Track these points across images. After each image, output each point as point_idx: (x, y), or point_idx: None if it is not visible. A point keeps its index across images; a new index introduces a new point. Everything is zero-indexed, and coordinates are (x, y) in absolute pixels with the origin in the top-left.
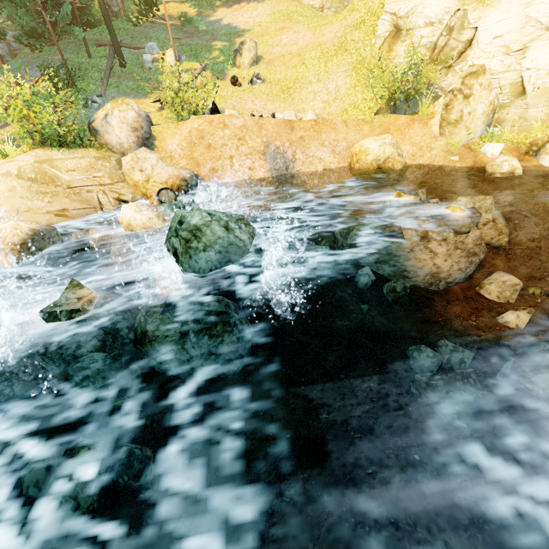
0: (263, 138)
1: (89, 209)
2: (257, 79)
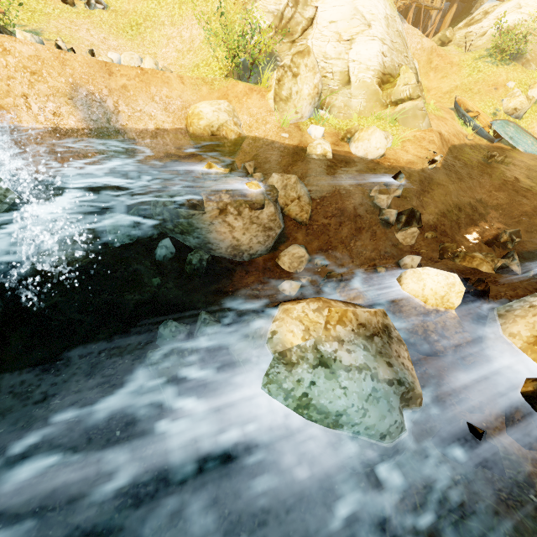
0: (69, 78)
1: None
2: (97, 2)
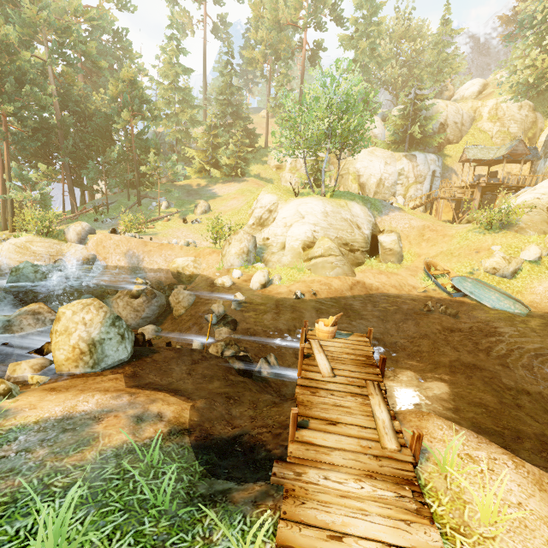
0: (128, 247)
1: None
2: (196, 221)
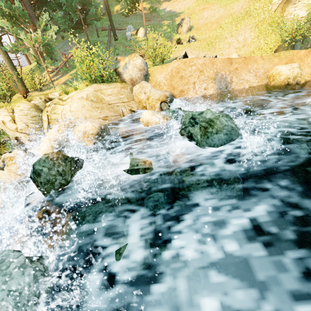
0: (214, 70)
1: (117, 116)
2: (192, 39)
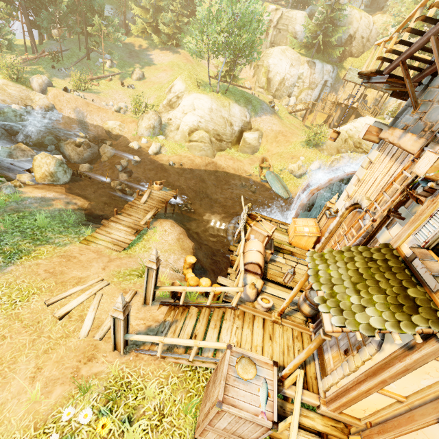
0: (76, 105)
1: (14, 103)
2: (131, 87)
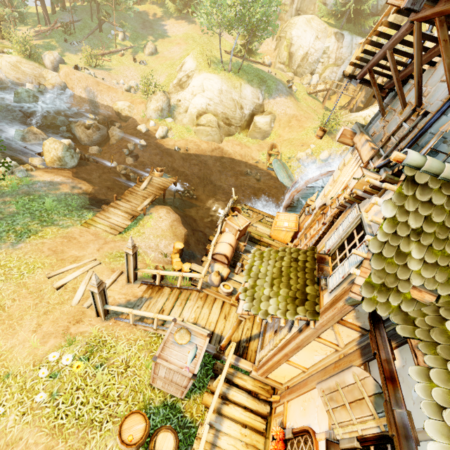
0: (86, 84)
1: (28, 81)
2: (143, 63)
